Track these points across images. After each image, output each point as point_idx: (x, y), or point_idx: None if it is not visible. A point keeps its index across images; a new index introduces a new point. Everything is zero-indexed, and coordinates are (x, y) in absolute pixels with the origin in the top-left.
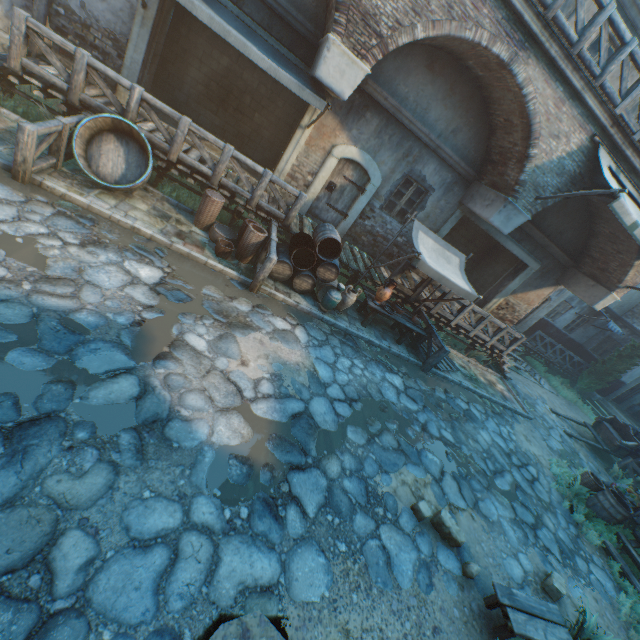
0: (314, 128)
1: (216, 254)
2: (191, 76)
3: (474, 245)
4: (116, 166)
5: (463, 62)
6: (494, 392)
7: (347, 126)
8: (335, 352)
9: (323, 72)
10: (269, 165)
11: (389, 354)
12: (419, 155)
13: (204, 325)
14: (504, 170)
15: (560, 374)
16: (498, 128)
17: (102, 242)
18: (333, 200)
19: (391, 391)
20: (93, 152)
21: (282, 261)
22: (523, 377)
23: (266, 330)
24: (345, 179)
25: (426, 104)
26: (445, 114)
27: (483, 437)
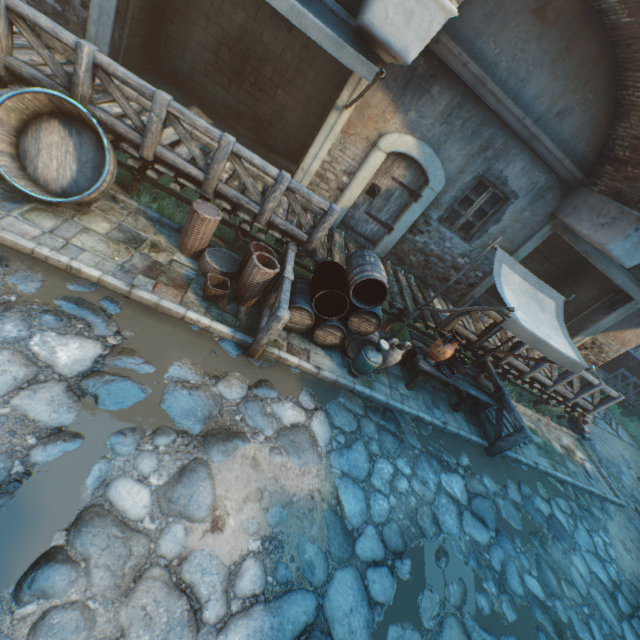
0: (355, 109)
1: (204, 297)
2: (195, 39)
3: (551, 262)
4: (63, 167)
5: (597, 2)
6: (575, 467)
7: (402, 106)
8: (370, 451)
9: (377, 15)
10: (294, 157)
11: (444, 433)
12: (503, 148)
13: (155, 451)
14: (639, 173)
15: (638, 416)
16: (636, 108)
17: (1, 301)
18: (375, 208)
19: (451, 512)
20: (28, 146)
21: (299, 307)
22: (598, 427)
23: (265, 433)
24: (393, 180)
25: (524, 72)
26: (551, 87)
27: (578, 569)
